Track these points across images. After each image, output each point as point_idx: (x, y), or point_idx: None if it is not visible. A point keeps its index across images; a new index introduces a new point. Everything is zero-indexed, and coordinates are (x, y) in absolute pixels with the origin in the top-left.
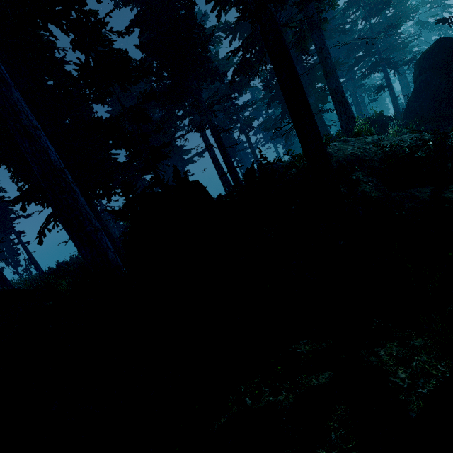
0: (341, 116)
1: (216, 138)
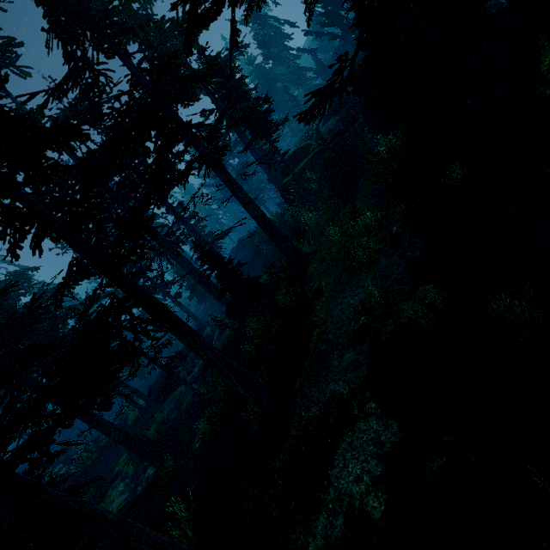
0: None
1: None
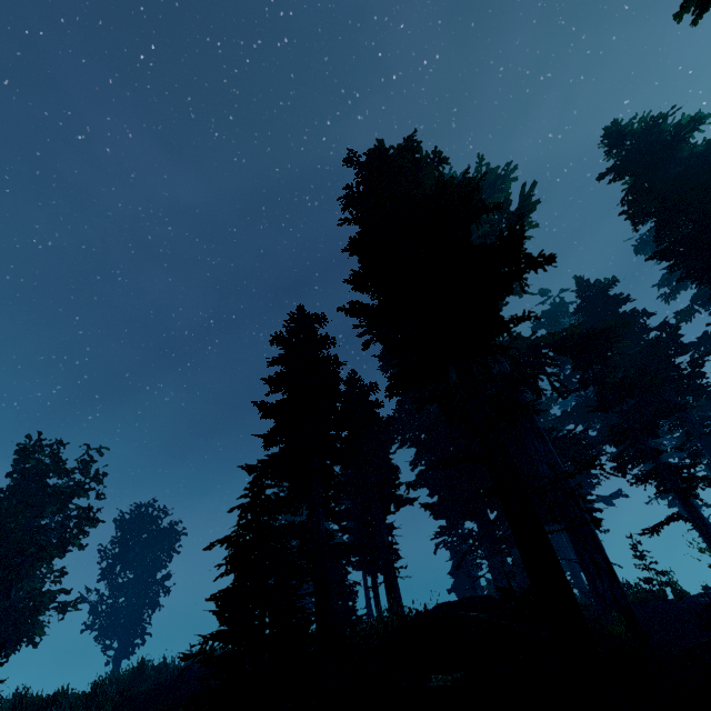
0: None
1: None
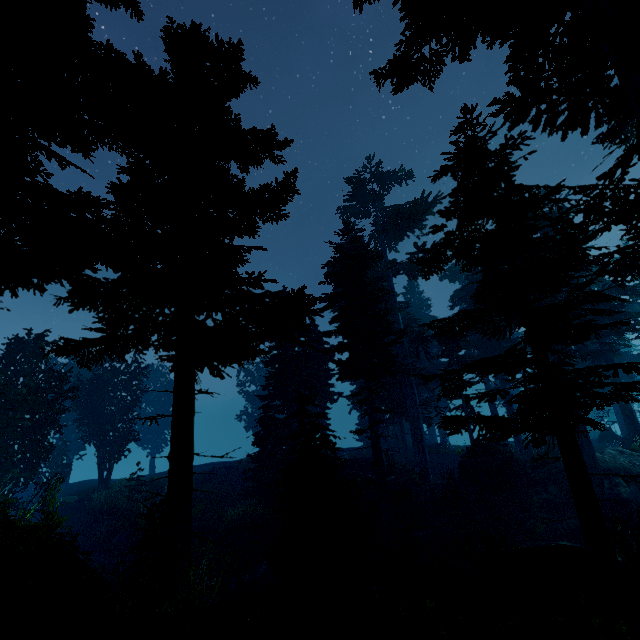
0: (628, 426)
1: (506, 400)
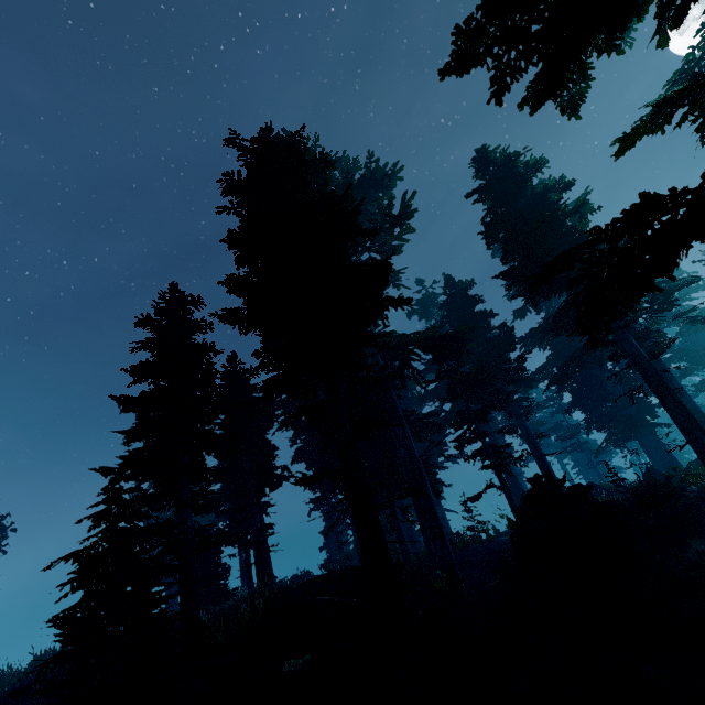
0: None
1: (531, 443)
